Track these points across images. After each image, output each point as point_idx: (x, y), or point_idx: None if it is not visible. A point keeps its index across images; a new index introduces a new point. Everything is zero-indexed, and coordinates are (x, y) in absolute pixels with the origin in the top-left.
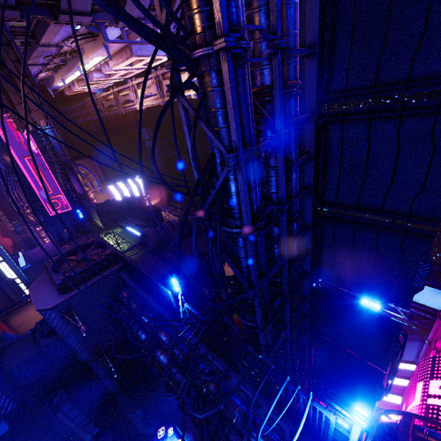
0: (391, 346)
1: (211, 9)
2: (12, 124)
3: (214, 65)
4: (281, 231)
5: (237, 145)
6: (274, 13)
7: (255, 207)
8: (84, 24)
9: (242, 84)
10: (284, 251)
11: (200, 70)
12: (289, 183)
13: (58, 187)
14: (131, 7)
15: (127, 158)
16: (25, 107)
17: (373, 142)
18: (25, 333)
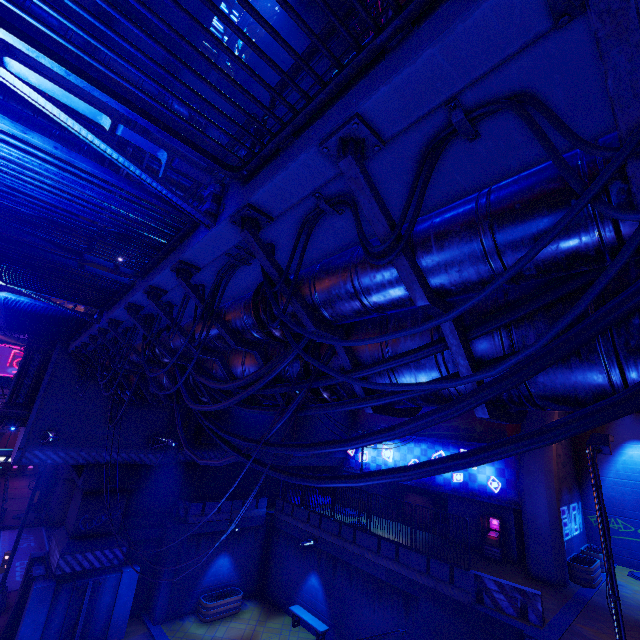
0: None
1: None
2: None
3: None
4: None
5: None
6: None
7: None
8: None
9: None
10: None
11: None
12: None
13: None
14: None
15: None
16: None
17: None
18: None
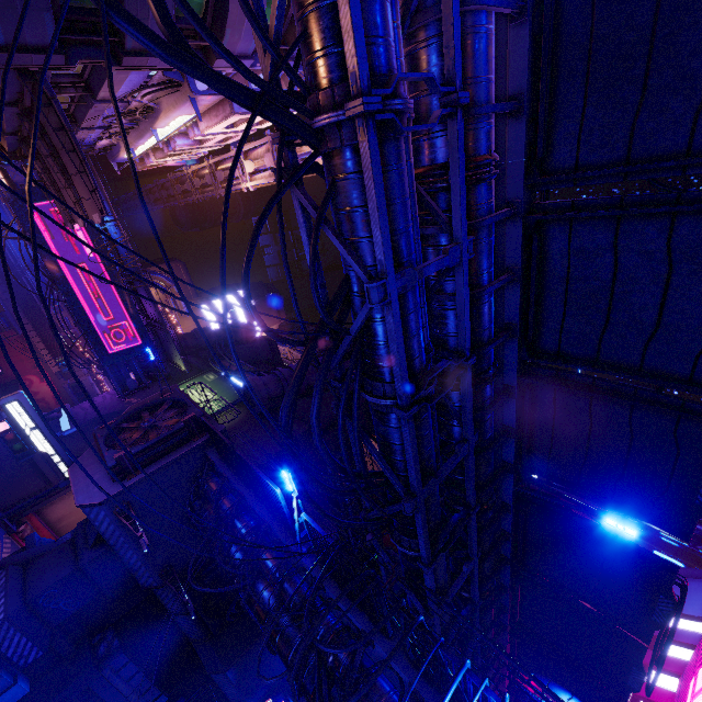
0: (657, 603)
1: (342, 52)
2: (59, 215)
3: (348, 140)
4: (463, 401)
5: (384, 268)
6: (450, 50)
7: (418, 364)
8: (160, 69)
9: (396, 167)
10: (469, 434)
11: (326, 147)
12: (477, 321)
13: (123, 310)
14: (233, 41)
15: (204, 291)
16: (33, 225)
17: (624, 255)
18: (63, 536)
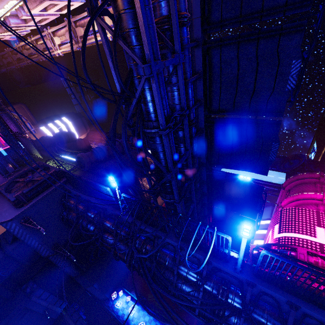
0: (258, 203)
1: None
2: None
3: None
4: (185, 132)
5: (149, 58)
6: None
7: (166, 112)
8: None
9: (148, 7)
10: (188, 147)
11: None
12: (187, 96)
13: None
14: None
15: (63, 66)
16: None
17: (241, 61)
18: None
